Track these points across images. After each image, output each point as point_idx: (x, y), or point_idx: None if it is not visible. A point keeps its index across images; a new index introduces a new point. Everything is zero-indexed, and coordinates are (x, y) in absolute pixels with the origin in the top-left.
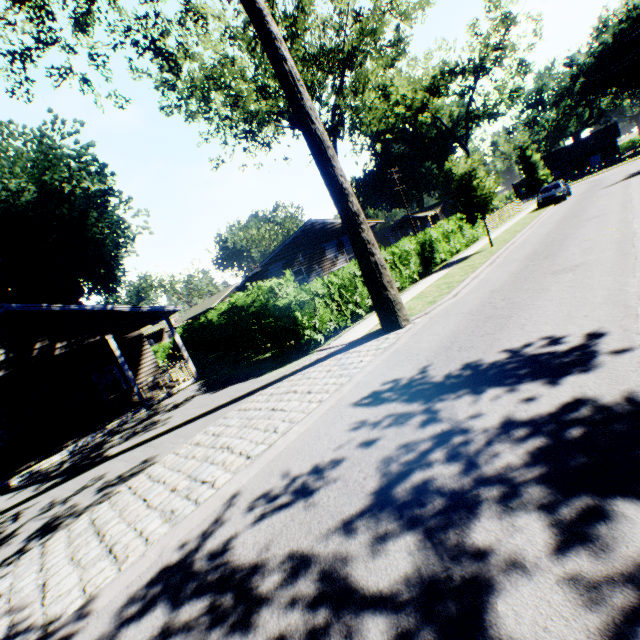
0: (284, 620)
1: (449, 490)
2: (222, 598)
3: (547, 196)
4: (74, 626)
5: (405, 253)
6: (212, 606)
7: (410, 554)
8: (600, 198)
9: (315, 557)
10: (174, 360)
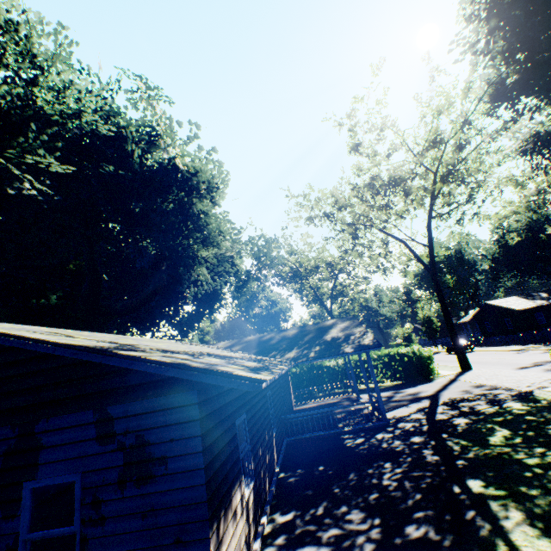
0: None
1: None
2: None
3: None
4: None
5: None
6: None
7: None
8: None
9: None
10: None
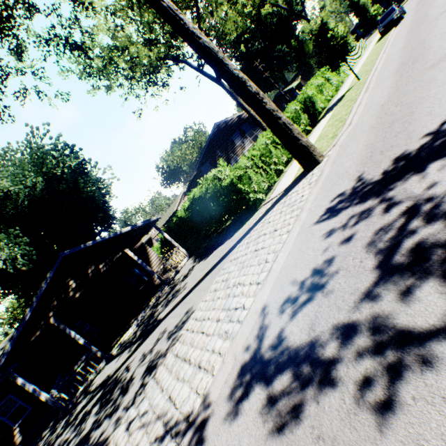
0: (360, 367)
1: (445, 241)
2: (299, 369)
3: (386, 23)
4: (205, 414)
5: (294, 114)
6: (295, 376)
7: (441, 293)
8: None
9: (356, 322)
10: (166, 253)
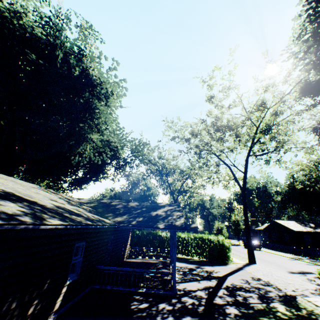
0: None
1: None
2: None
3: None
4: None
5: None
6: None
7: None
8: (232, 248)
9: None
10: None
